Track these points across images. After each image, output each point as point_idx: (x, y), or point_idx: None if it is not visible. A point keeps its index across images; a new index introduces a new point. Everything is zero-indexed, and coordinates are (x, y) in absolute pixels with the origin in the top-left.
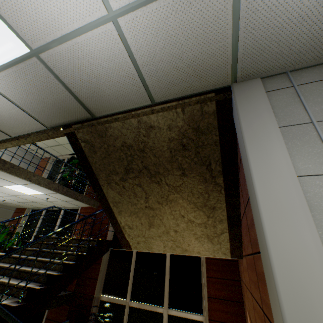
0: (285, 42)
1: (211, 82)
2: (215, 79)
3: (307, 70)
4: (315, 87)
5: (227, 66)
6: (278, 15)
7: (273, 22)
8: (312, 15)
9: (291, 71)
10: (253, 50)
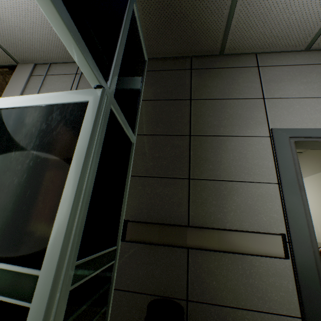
0: (25, 41)
1: (0, 59)
2: (1, 58)
3: (61, 65)
4: (55, 78)
5: (0, 49)
6: (0, 22)
7: (2, 26)
8: (25, 28)
9: (54, 64)
10: (8, 42)
